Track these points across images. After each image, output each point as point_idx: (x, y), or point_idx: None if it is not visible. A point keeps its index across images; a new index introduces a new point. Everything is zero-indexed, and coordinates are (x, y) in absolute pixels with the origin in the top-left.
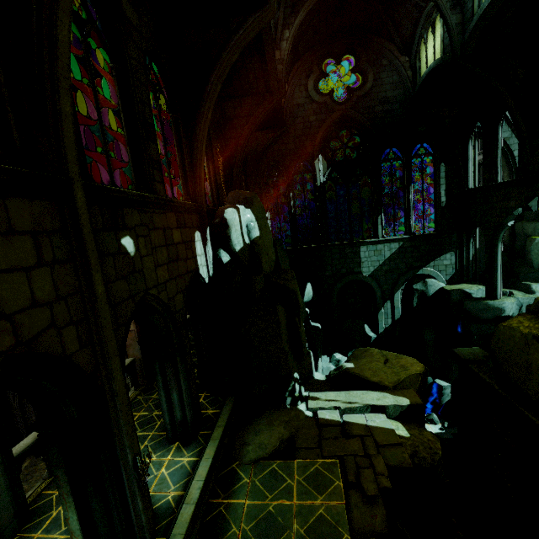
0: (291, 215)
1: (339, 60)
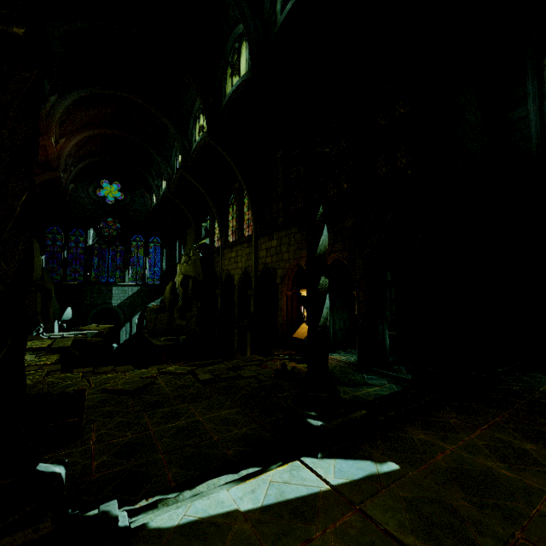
0: (64, 260)
1: (112, 183)
